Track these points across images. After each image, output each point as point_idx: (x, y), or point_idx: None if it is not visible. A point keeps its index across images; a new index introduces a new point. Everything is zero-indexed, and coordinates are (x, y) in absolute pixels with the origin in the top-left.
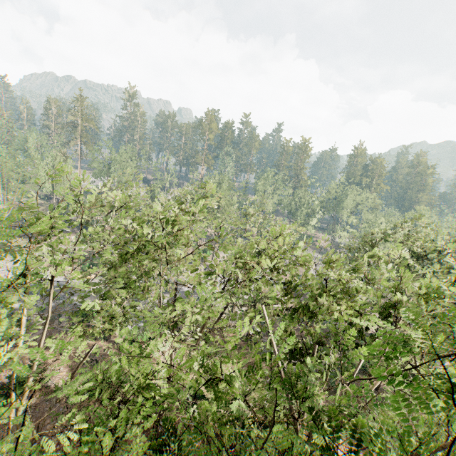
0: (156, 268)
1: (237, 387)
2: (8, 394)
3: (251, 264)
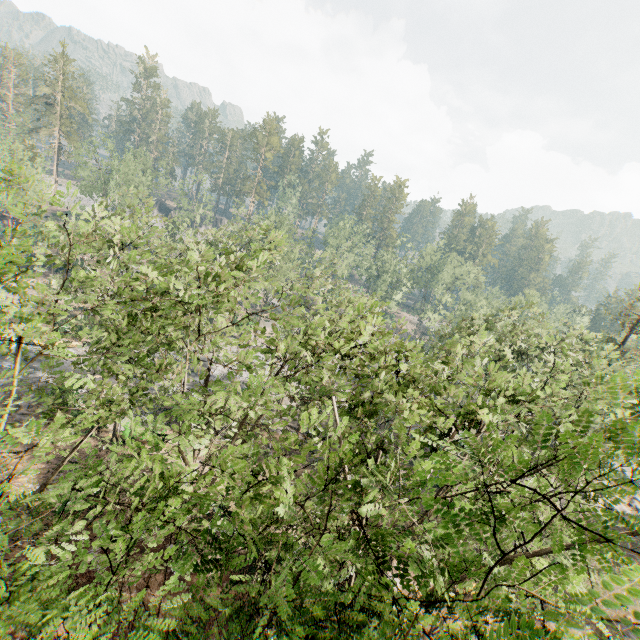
0: (177, 340)
1: (290, 489)
2: None
3: (314, 344)
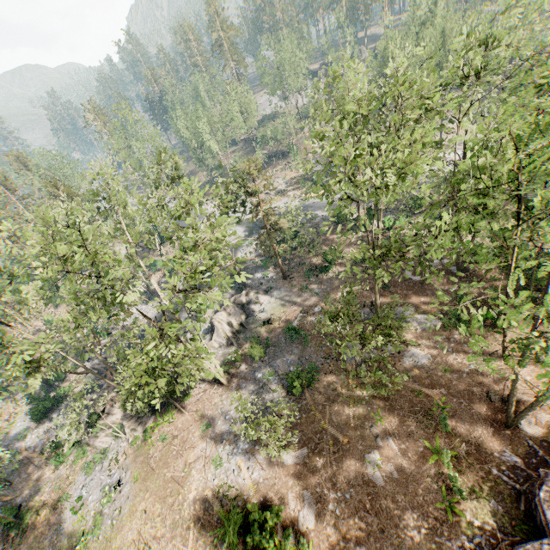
0: None
1: None
2: (324, 268)
3: None
